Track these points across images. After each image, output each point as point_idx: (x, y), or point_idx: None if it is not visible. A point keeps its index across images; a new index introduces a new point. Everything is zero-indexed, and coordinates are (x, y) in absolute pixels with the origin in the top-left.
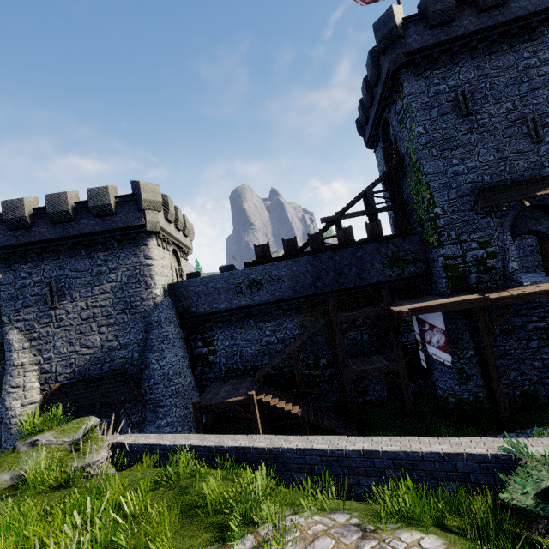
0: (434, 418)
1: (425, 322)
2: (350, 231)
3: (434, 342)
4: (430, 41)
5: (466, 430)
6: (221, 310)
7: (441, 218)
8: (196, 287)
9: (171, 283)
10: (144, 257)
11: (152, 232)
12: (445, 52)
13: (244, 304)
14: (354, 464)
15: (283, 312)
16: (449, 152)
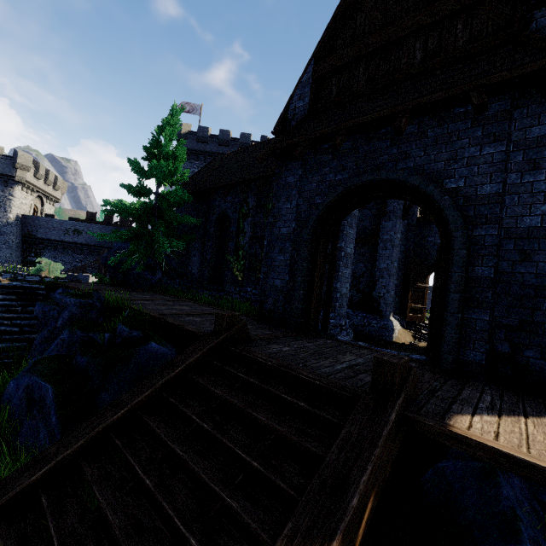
0: None
1: None
2: None
3: None
4: (196, 147)
5: None
6: (52, 239)
7: None
8: (40, 222)
9: (25, 214)
10: (9, 194)
11: (19, 182)
12: (203, 155)
13: (67, 241)
14: (28, 272)
15: (90, 252)
16: None
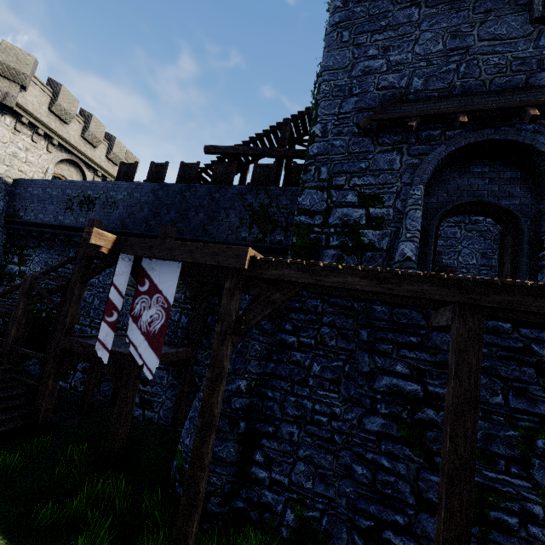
0: (130, 481)
1: (148, 276)
2: (232, 169)
3: (144, 321)
4: None
5: (85, 530)
6: (43, 222)
7: (316, 141)
8: (34, 189)
9: (17, 178)
10: None
11: (7, 108)
12: None
13: (66, 224)
14: None
15: None
16: (368, 36)
